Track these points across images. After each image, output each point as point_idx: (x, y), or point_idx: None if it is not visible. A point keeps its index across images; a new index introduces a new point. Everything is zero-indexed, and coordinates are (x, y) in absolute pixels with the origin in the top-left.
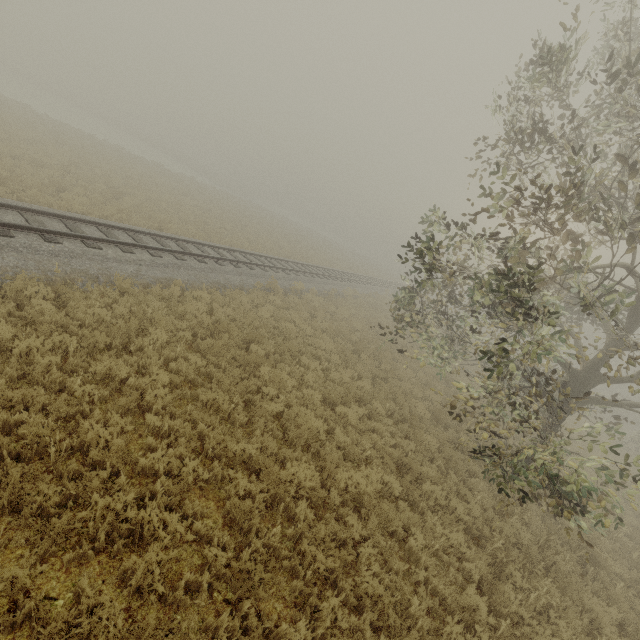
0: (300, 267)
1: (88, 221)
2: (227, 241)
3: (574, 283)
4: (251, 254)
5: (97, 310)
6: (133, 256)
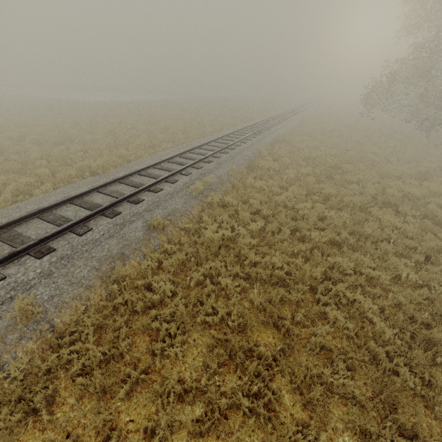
0: (288, 112)
1: (256, 123)
2: (260, 115)
3: (440, 65)
4: (277, 115)
5: (304, 137)
6: (278, 126)
